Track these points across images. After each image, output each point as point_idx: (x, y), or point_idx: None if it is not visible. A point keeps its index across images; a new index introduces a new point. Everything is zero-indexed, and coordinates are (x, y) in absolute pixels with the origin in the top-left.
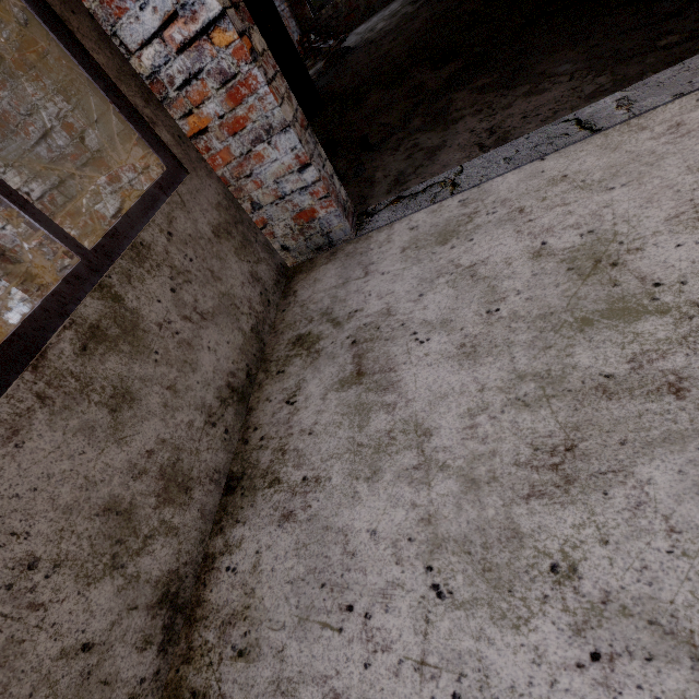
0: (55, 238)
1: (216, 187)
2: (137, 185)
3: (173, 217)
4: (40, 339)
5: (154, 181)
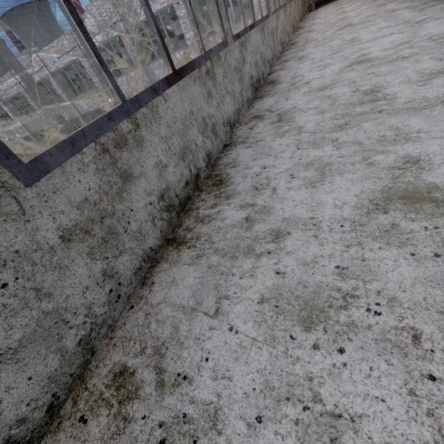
0: None
1: None
2: None
3: None
4: None
5: None
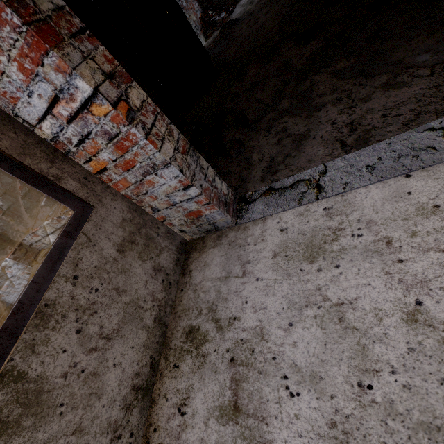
0: None
1: (121, 205)
2: None
3: (78, 259)
4: None
5: (61, 231)
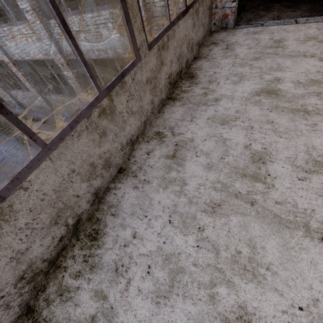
0: None
1: None
2: None
3: None
4: (193, 5)
5: None
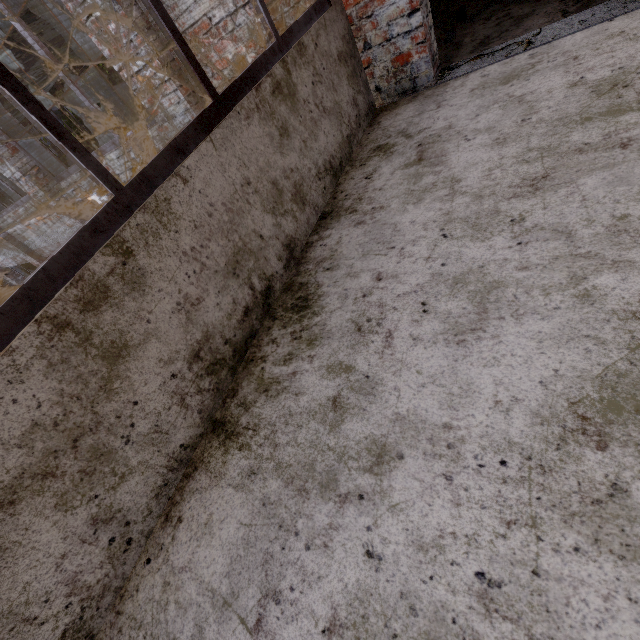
0: (267, 21)
1: (344, 23)
2: (286, 18)
3: (319, 34)
4: (258, 77)
5: (312, 5)
